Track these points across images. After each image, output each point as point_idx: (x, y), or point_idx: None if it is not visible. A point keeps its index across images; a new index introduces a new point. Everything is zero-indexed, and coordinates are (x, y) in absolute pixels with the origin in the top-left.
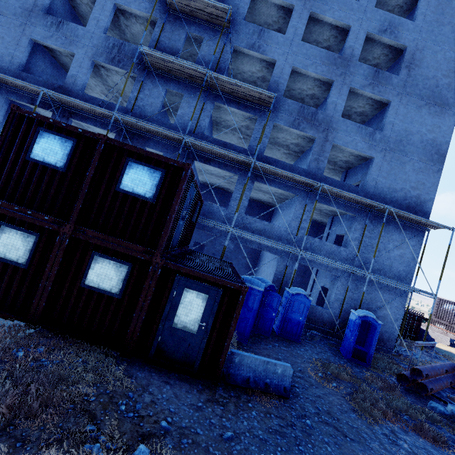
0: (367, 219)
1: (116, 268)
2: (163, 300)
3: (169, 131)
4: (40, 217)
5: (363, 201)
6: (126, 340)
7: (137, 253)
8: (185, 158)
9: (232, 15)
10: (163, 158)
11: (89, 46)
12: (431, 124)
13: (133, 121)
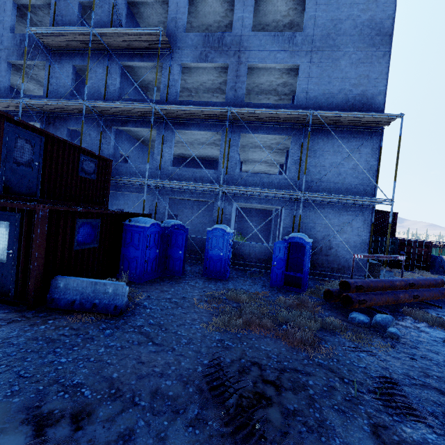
0: (302, 136)
1: None
2: None
3: (70, 102)
4: None
5: (286, 115)
6: None
7: None
8: (102, 127)
9: None
10: None
11: (2, 50)
12: (364, 1)
13: (37, 102)
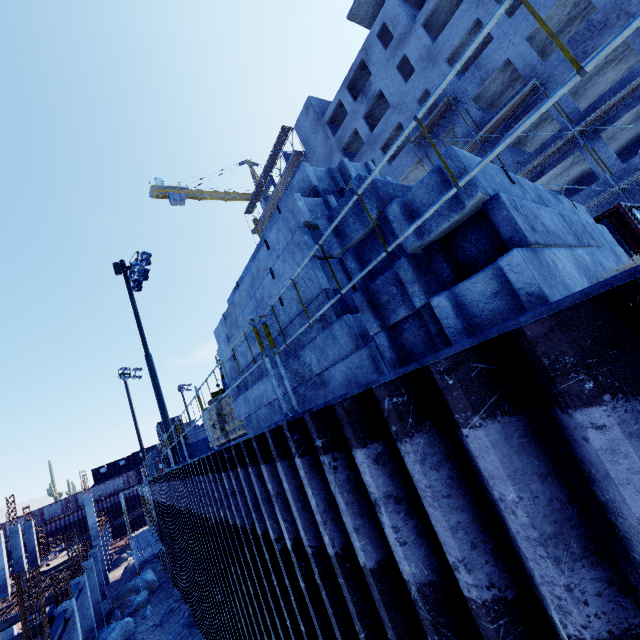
0: None
1: None
2: None
3: None
4: None
5: None
6: None
7: None
8: None
9: (450, 91)
10: None
11: None
12: None
13: None
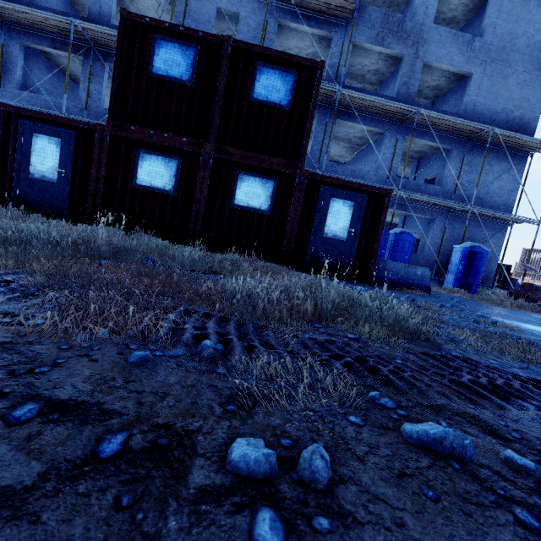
0: (466, 150)
1: (262, 185)
2: (312, 212)
3: None
4: (177, 139)
5: (463, 126)
6: (283, 253)
7: (281, 167)
8: None
9: None
10: (294, 58)
11: None
12: (540, 20)
13: None
